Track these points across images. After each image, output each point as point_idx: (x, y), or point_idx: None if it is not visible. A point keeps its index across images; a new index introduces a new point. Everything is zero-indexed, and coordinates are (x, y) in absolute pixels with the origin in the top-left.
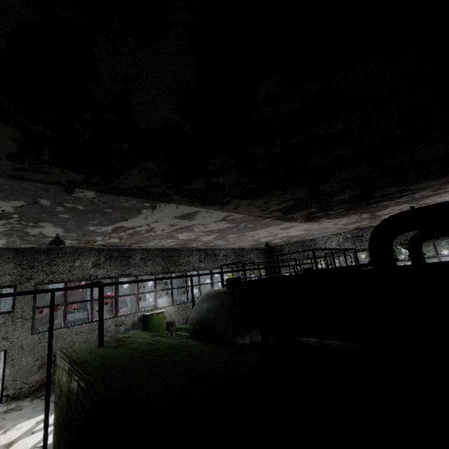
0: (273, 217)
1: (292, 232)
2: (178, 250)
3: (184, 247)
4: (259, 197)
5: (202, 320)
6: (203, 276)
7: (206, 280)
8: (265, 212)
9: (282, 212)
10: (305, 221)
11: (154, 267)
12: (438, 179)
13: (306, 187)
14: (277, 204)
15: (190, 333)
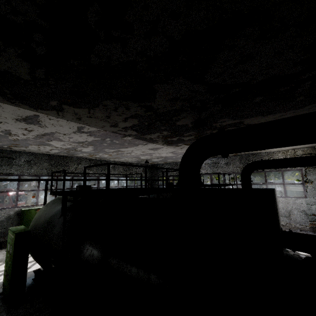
0: (133, 136)
1: (163, 153)
2: (68, 157)
3: (73, 156)
4: (92, 107)
5: (38, 223)
6: (111, 181)
7: (113, 184)
8: (118, 129)
9: (136, 131)
10: (166, 144)
11: (40, 170)
12: (266, 116)
13: (137, 102)
14: (122, 120)
15: (14, 236)
